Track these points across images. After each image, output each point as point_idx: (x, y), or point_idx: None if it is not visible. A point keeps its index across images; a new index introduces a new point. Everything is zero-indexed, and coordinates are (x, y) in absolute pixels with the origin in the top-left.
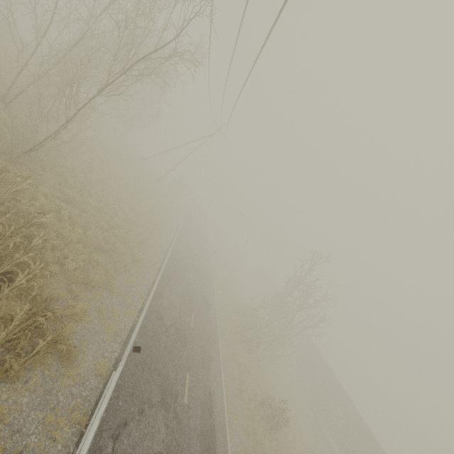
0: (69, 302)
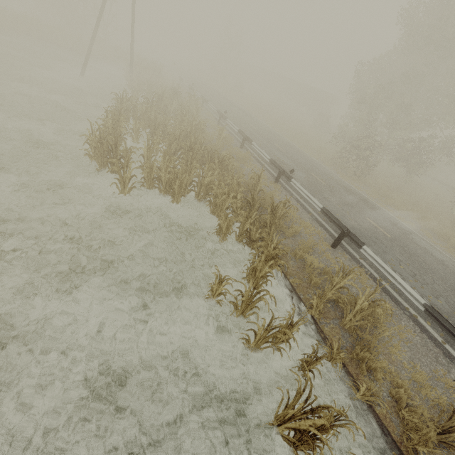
0: None
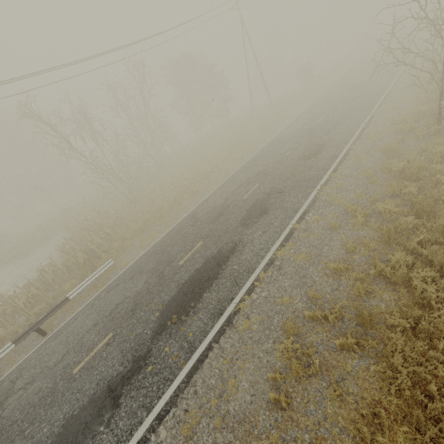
0: (117, 244)
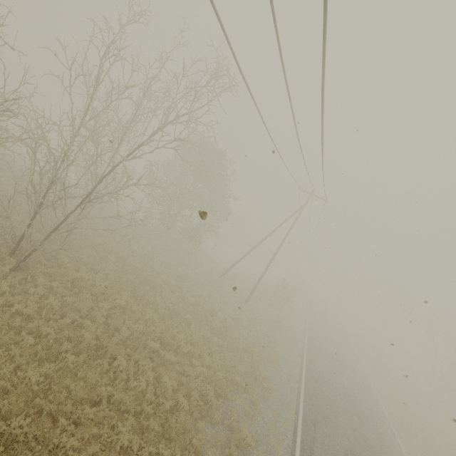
0: None
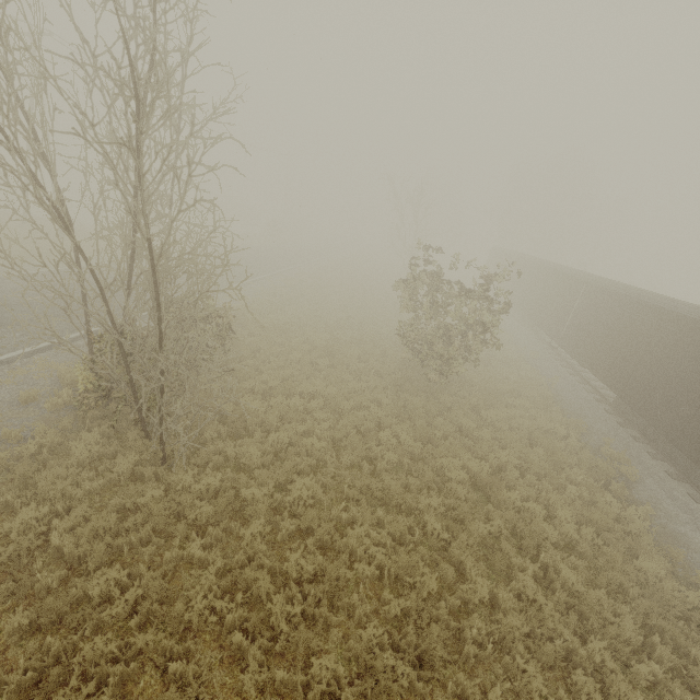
0: None
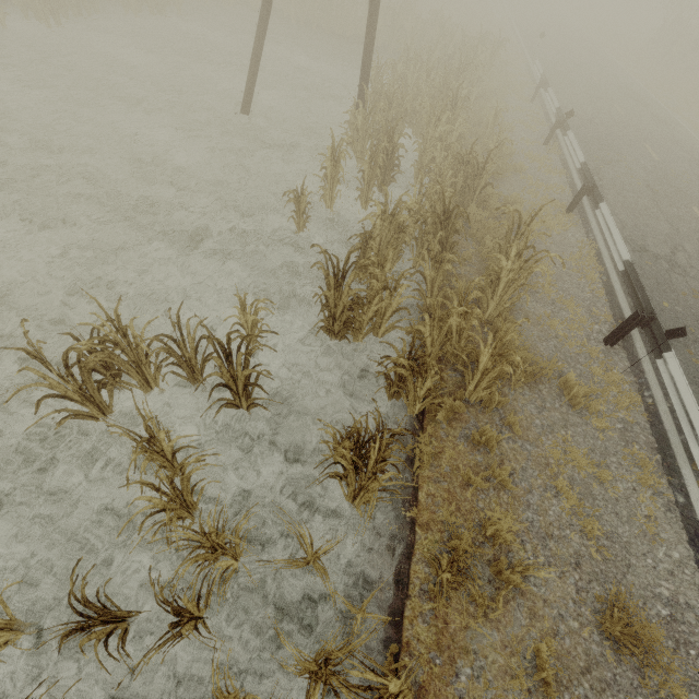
0: None
